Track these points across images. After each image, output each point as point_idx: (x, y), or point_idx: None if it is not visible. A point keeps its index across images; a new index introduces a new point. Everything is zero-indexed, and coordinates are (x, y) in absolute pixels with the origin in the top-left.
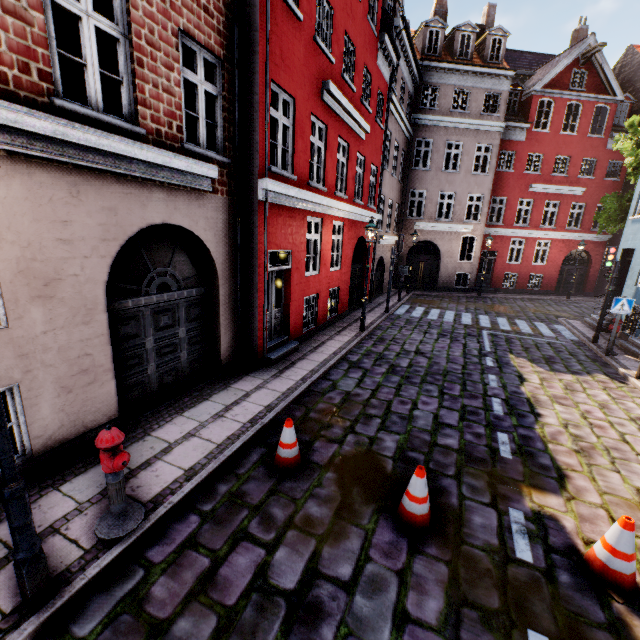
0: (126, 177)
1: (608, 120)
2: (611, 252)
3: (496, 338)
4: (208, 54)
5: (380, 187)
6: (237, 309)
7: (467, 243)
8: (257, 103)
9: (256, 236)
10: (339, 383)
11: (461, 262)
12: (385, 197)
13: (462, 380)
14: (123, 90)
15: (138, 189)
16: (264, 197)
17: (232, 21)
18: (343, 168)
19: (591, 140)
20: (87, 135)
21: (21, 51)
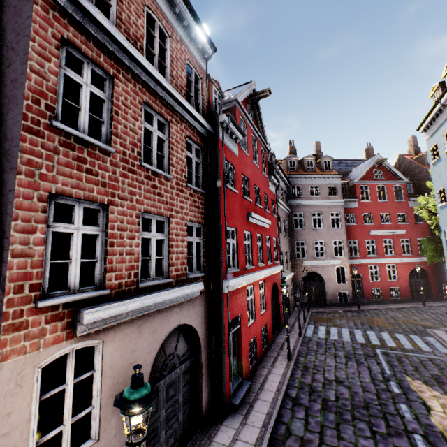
0: (162, 308)
1: (403, 192)
2: (446, 288)
3: (389, 357)
4: (197, 224)
5: (279, 248)
6: (211, 367)
7: (340, 271)
8: (221, 241)
9: (223, 315)
10: (291, 426)
11: (339, 284)
12: (282, 251)
13: (382, 413)
14: (163, 261)
15: (167, 312)
16: (227, 290)
17: (207, 205)
18: (260, 248)
19: (398, 203)
20: (151, 298)
21: (129, 268)
